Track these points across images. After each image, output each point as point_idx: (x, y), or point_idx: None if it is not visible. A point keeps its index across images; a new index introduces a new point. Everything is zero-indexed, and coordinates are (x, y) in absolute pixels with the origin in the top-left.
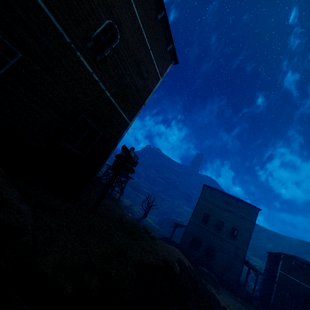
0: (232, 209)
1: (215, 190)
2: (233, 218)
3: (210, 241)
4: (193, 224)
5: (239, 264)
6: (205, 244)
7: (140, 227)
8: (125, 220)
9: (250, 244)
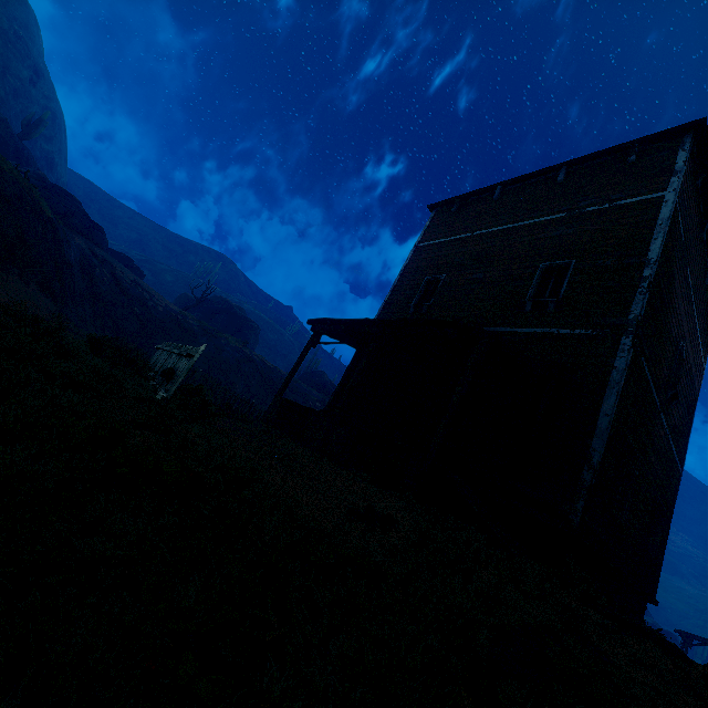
0: None
1: None
2: None
3: None
4: None
5: None
6: None
7: None
8: None
9: None
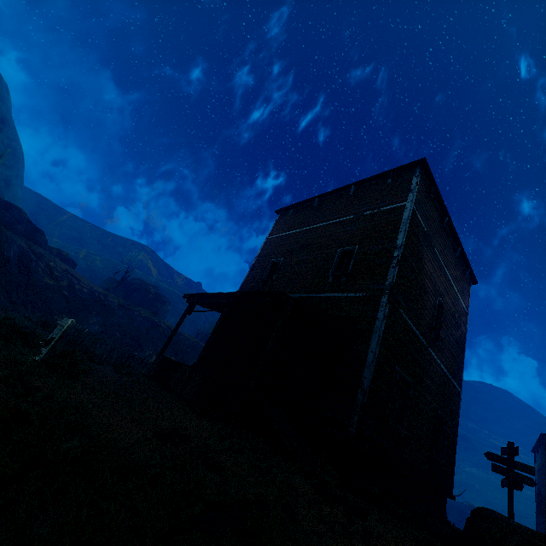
0: None
1: None
2: None
3: None
4: None
5: None
6: None
7: None
8: None
9: None
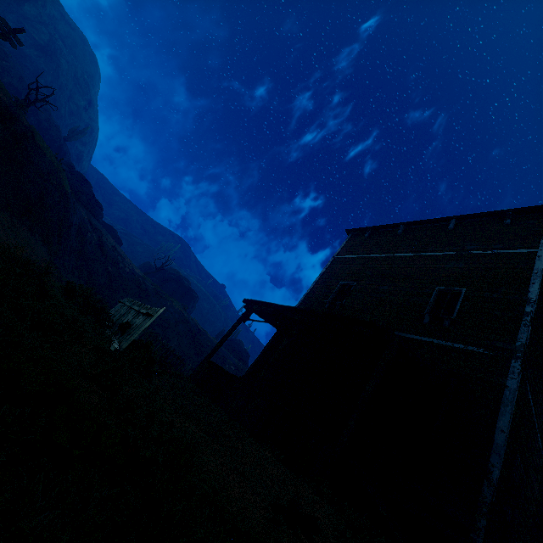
0: None
1: None
2: None
3: None
4: None
5: None
6: None
7: None
8: None
9: None
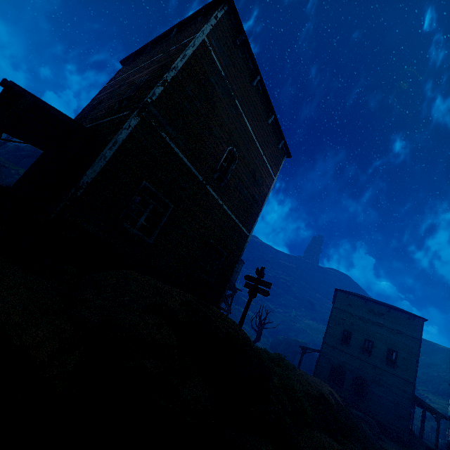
0: (382, 321)
1: (353, 295)
2: (386, 334)
3: (357, 370)
4: (329, 346)
5: (406, 404)
6: (350, 375)
7: (276, 356)
8: (257, 347)
9: (420, 374)
